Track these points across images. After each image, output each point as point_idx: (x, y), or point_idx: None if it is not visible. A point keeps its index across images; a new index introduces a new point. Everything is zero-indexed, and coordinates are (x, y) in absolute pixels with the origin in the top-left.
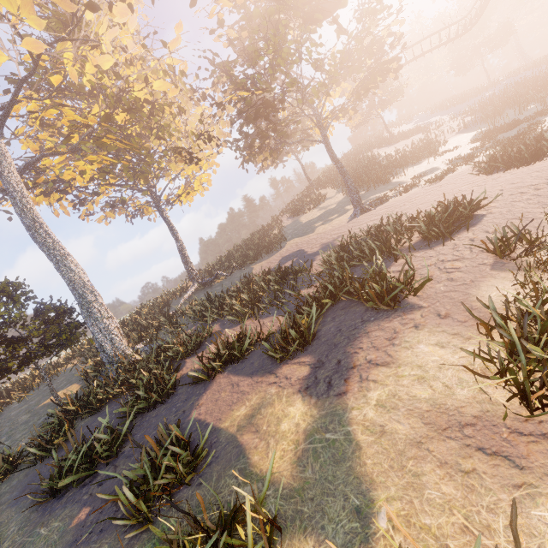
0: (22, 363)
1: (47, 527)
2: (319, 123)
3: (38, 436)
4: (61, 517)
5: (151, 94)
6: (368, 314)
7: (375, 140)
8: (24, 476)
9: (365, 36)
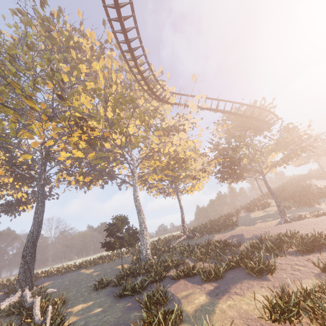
0: (120, 247)
1: (119, 304)
2: (261, 170)
3: (116, 277)
4: (123, 303)
5: (185, 156)
6: (247, 276)
7: (315, 174)
8: (110, 289)
9: (284, 139)
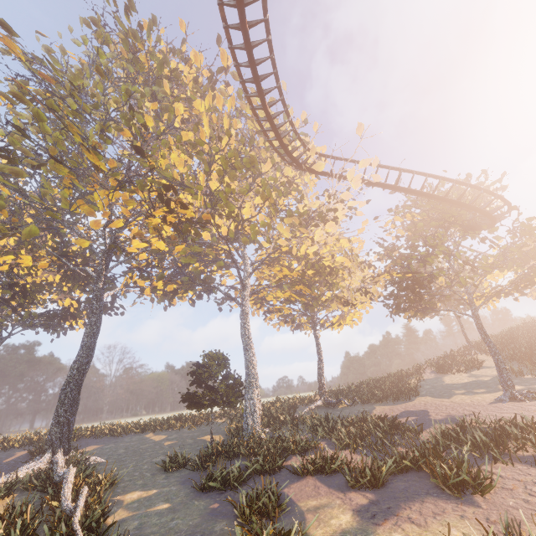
0: (210, 404)
1: (198, 502)
2: (470, 300)
3: (199, 454)
4: (205, 501)
5: (333, 263)
6: (435, 490)
7: None
8: (188, 473)
9: (520, 247)
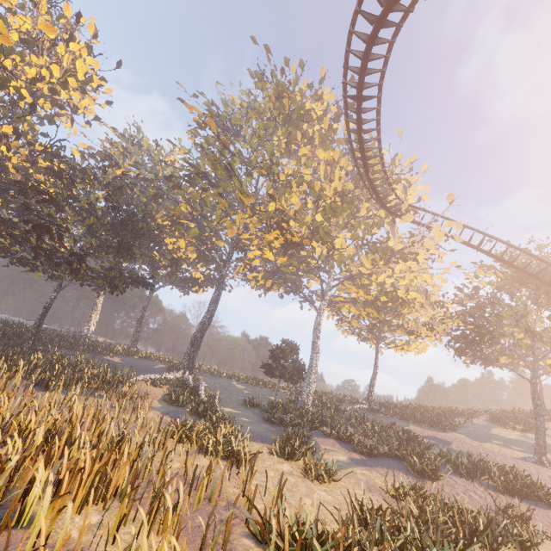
0: (280, 376)
1: (264, 425)
2: (533, 366)
3: (267, 404)
4: (268, 426)
5: (405, 296)
6: (405, 470)
7: None
8: (258, 411)
9: None
